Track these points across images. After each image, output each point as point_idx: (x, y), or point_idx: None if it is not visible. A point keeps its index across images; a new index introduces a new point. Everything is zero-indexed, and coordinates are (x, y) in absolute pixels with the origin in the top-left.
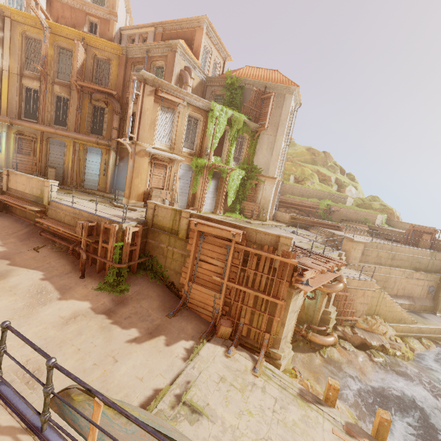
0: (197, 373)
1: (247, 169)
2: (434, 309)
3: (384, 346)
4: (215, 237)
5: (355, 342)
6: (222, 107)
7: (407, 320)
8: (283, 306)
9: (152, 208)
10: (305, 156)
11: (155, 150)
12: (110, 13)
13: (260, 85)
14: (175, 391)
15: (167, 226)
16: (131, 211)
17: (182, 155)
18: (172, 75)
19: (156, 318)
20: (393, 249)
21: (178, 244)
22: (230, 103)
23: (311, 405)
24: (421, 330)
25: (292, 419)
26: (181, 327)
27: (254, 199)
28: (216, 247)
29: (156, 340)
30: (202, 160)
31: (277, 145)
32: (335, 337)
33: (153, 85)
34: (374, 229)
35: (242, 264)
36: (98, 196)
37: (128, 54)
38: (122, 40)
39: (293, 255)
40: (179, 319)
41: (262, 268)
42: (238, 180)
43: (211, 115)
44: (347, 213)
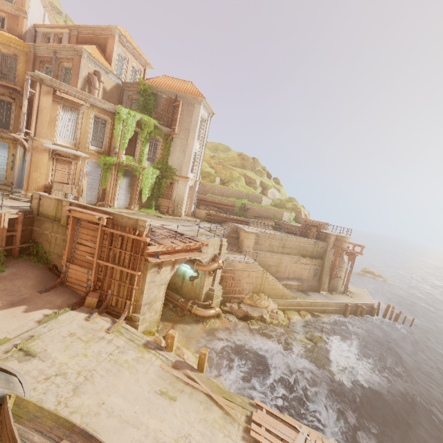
0: (47, 330)
1: (161, 168)
2: (319, 288)
3: (263, 317)
4: (88, 222)
5: (239, 314)
6: (130, 110)
7: (288, 296)
8: (141, 277)
9: (37, 198)
10: (236, 160)
11: (55, 146)
12: (19, 10)
13: (172, 94)
14: (16, 342)
15: (52, 214)
16: (25, 202)
17: (89, 152)
18: (78, 77)
19: (25, 293)
20: (283, 239)
21: (61, 230)
22: (144, 108)
23: (151, 350)
24: (300, 304)
25: (125, 359)
26: (50, 300)
27: (170, 196)
28: (90, 231)
29: (16, 309)
30: (111, 158)
31: (189, 148)
32: (215, 310)
33: (51, 86)
34: (279, 224)
35: (110, 244)
36: (0, 190)
37: (36, 52)
38: (37, 37)
39: (147, 235)
40: (51, 294)
41: (126, 246)
42: (152, 178)
43: (118, 117)
44: (259, 210)
